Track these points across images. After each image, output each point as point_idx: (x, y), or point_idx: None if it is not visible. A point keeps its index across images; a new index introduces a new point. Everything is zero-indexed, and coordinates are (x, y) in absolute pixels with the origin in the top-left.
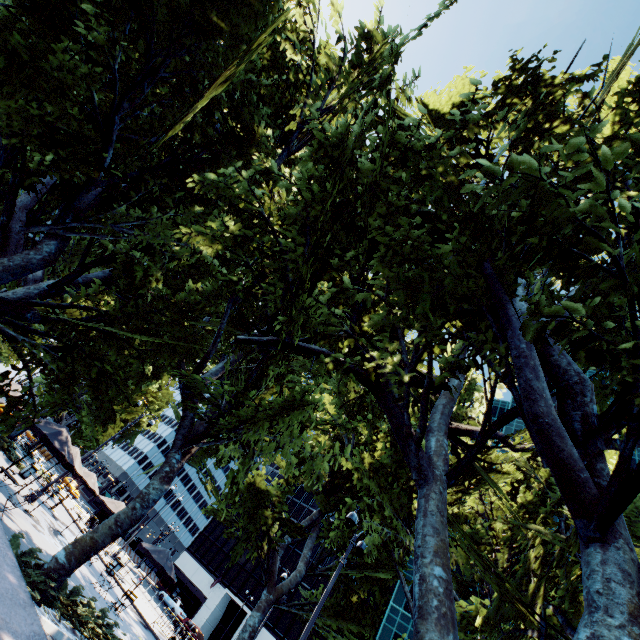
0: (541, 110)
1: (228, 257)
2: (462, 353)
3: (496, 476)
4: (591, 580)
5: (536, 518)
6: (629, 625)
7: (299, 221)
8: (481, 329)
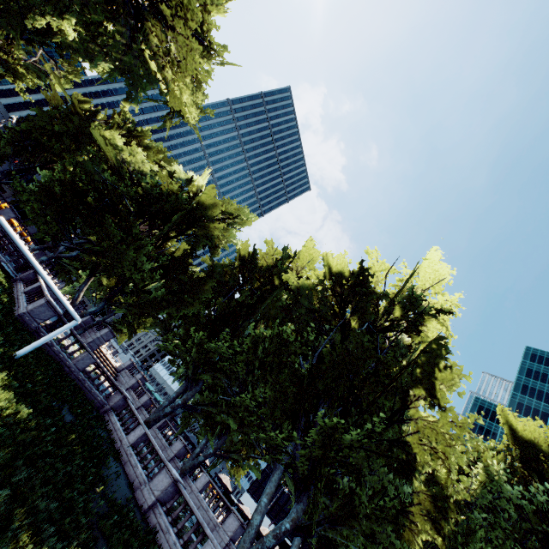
0: None
1: None
2: None
3: None
4: None
5: None
6: None
7: None
8: None
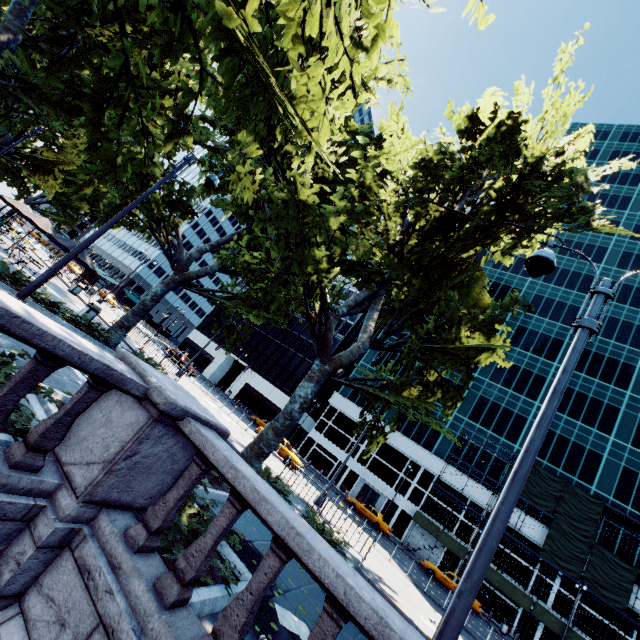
0: None
1: None
2: None
3: (357, 59)
4: None
5: (439, 183)
6: None
7: None
8: None
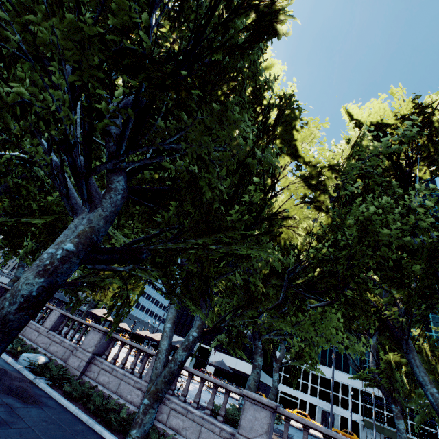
0: (433, 146)
1: (281, 257)
2: (420, 302)
3: None
4: None
5: None
6: None
7: (346, 259)
8: (434, 299)
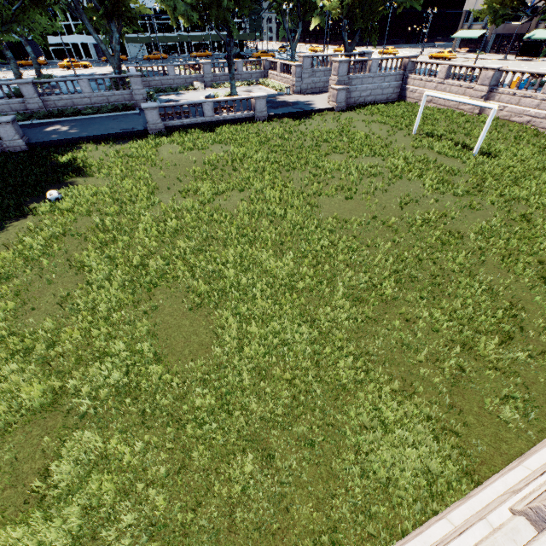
0: None
1: None
2: None
3: None
4: (113, 29)
5: None
6: (117, 34)
7: None
8: None
